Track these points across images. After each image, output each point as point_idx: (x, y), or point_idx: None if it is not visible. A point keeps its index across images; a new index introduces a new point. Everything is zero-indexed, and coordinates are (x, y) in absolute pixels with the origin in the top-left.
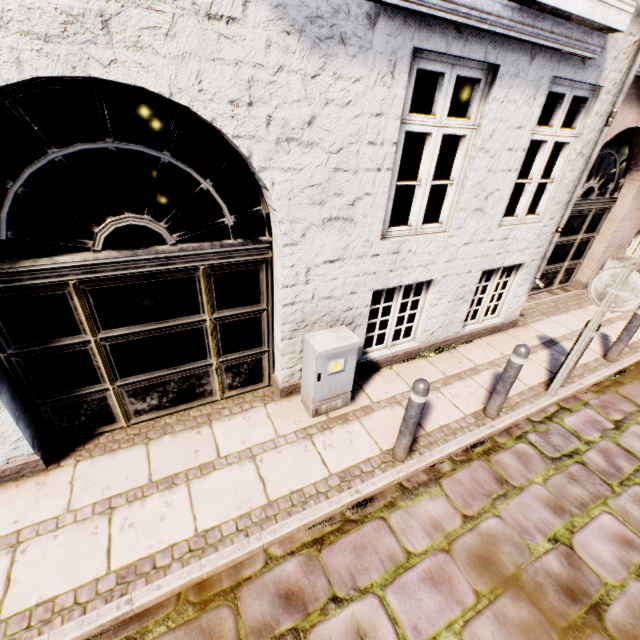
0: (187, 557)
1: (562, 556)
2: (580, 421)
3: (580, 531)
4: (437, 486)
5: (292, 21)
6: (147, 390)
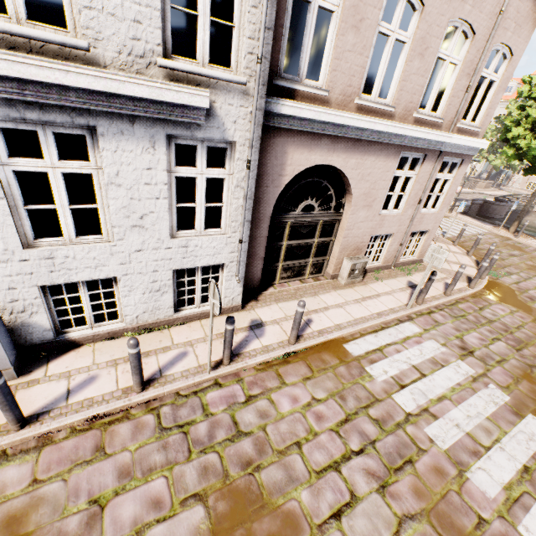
0: None
1: (87, 516)
2: (220, 395)
3: (125, 493)
4: (36, 453)
5: None
6: None
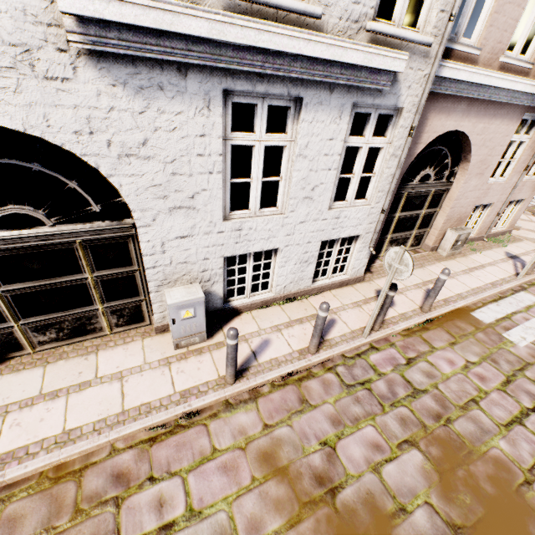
0: (52, 447)
1: (325, 455)
2: (382, 358)
3: (346, 438)
4: (254, 403)
5: (116, 77)
6: (46, 327)
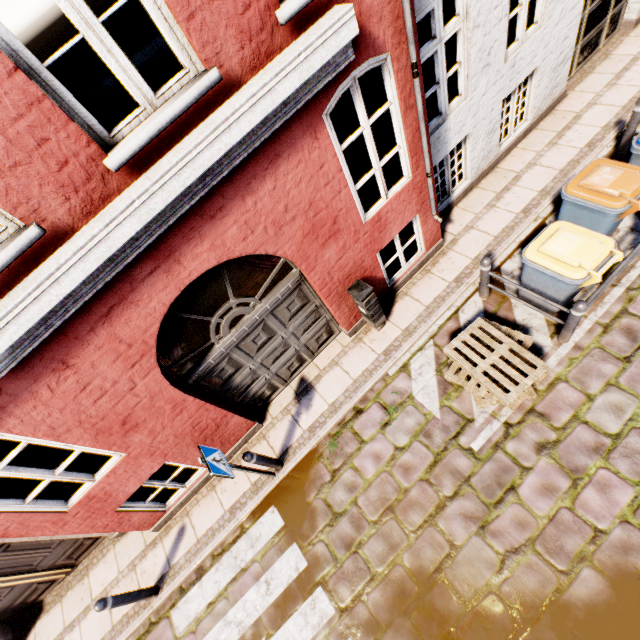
0: None
1: None
2: None
3: None
4: None
5: None
6: (585, 47)
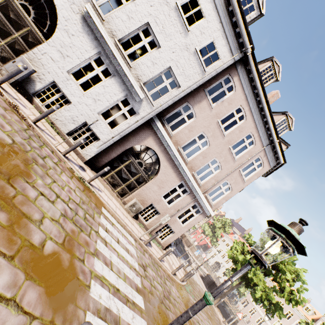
0: None
1: None
2: (50, 153)
3: None
4: None
5: (83, 23)
6: None
